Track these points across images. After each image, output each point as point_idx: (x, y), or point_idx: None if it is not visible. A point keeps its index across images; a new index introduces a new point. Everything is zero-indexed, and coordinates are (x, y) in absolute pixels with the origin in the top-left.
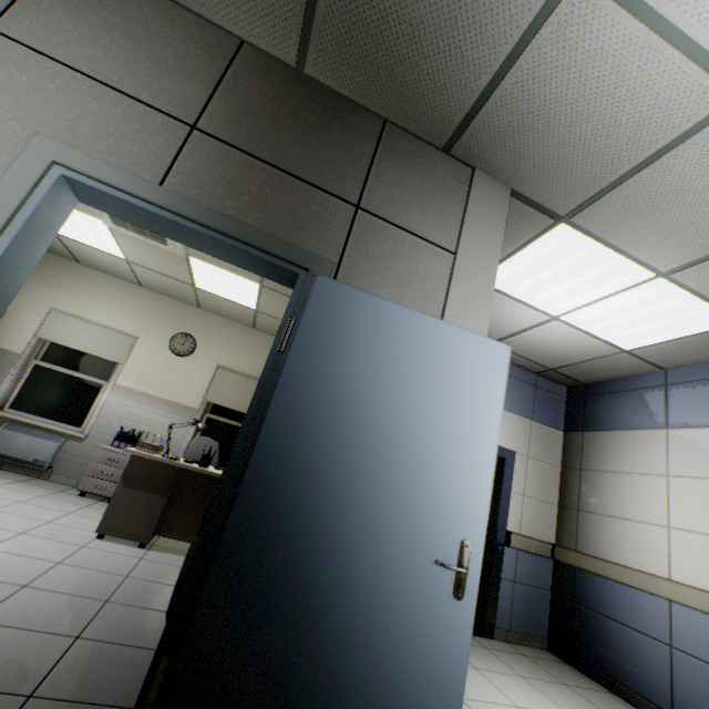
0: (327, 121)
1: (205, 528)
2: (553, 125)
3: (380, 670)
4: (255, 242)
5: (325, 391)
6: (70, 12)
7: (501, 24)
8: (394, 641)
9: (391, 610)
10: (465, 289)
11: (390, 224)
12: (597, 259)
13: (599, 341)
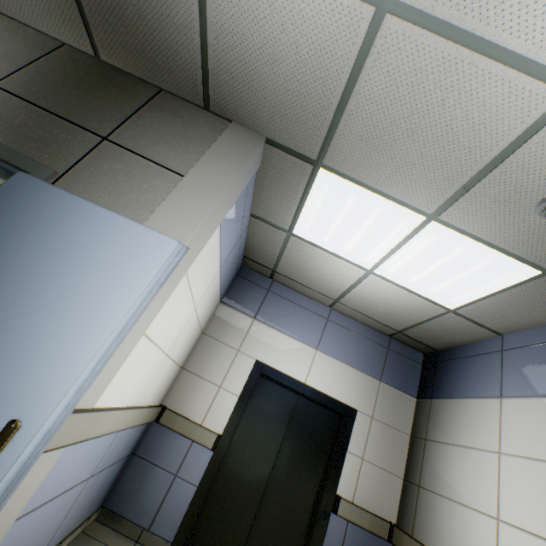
0: (109, 87)
1: None
2: (261, 70)
3: None
4: None
5: None
6: None
7: None
8: None
9: None
10: (181, 202)
11: (131, 152)
12: (367, 204)
13: (421, 298)
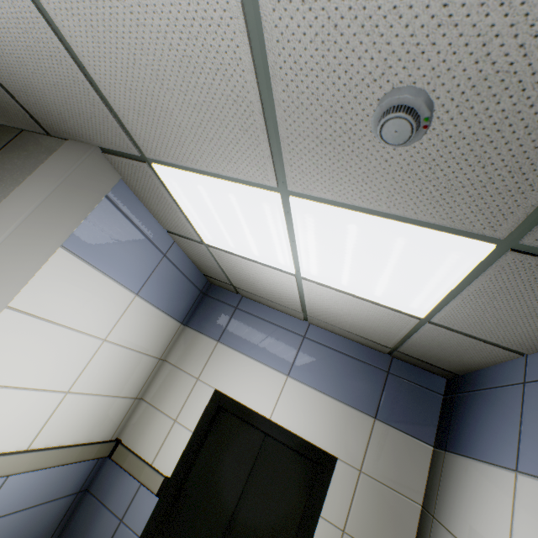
0: None
1: None
2: (26, 76)
3: None
4: None
5: None
6: None
7: None
8: None
9: None
10: None
11: None
12: (218, 192)
13: (377, 305)
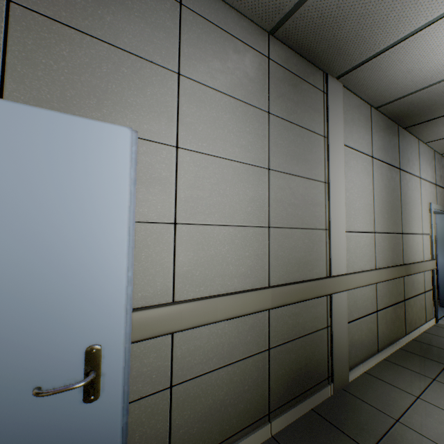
0: (442, 167)
1: None
2: None
3: None
4: None
5: None
6: (422, 163)
7: None
8: None
9: None
10: None
11: None
12: None
13: None
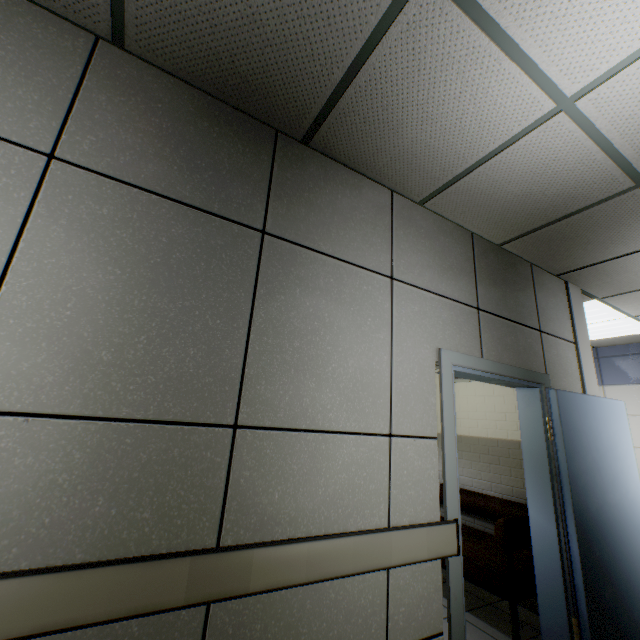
0: (514, 276)
1: (559, 550)
2: (628, 272)
3: (638, 588)
4: (524, 377)
5: (580, 458)
6: (411, 247)
7: (637, 244)
8: (638, 573)
9: (632, 559)
10: (586, 365)
11: (552, 336)
12: (601, 311)
13: None
